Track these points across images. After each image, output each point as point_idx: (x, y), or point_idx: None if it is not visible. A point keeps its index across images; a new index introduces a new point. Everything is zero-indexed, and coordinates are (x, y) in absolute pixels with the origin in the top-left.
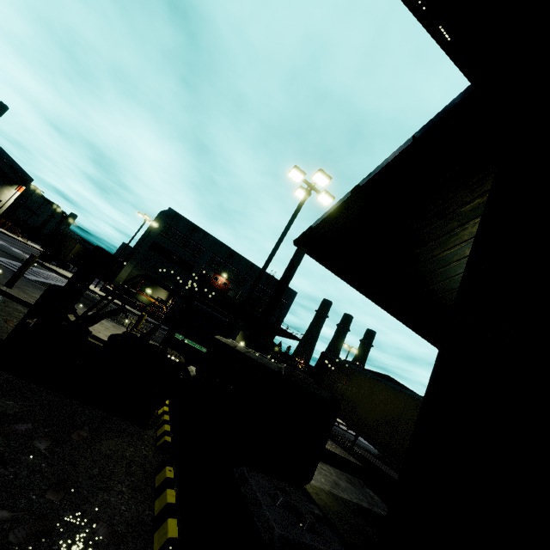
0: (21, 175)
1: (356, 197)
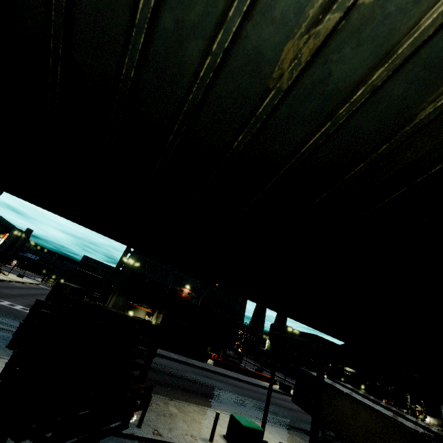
0: (6, 226)
1: None
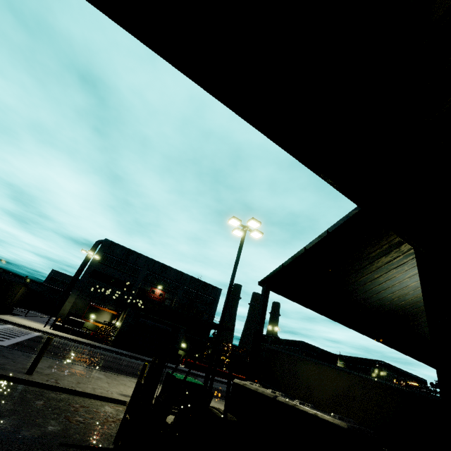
0: None
1: (304, 255)
